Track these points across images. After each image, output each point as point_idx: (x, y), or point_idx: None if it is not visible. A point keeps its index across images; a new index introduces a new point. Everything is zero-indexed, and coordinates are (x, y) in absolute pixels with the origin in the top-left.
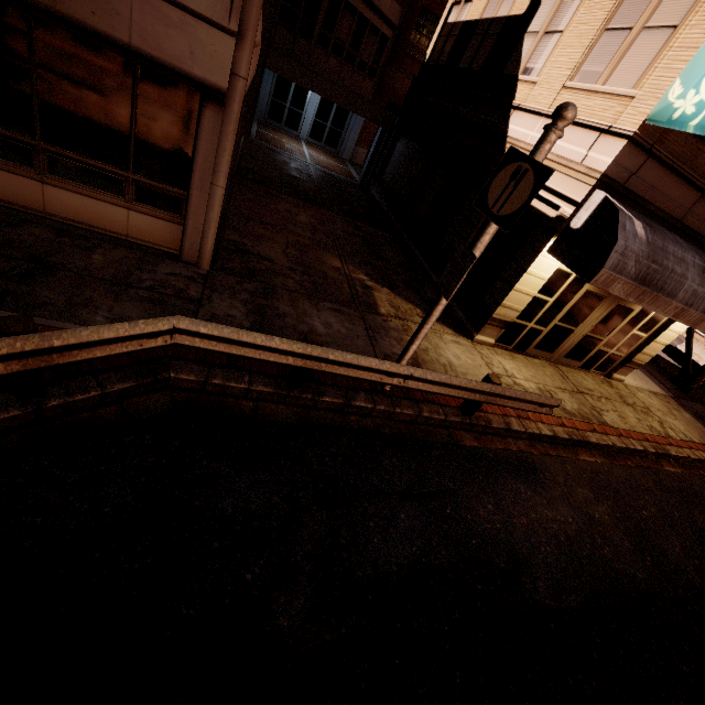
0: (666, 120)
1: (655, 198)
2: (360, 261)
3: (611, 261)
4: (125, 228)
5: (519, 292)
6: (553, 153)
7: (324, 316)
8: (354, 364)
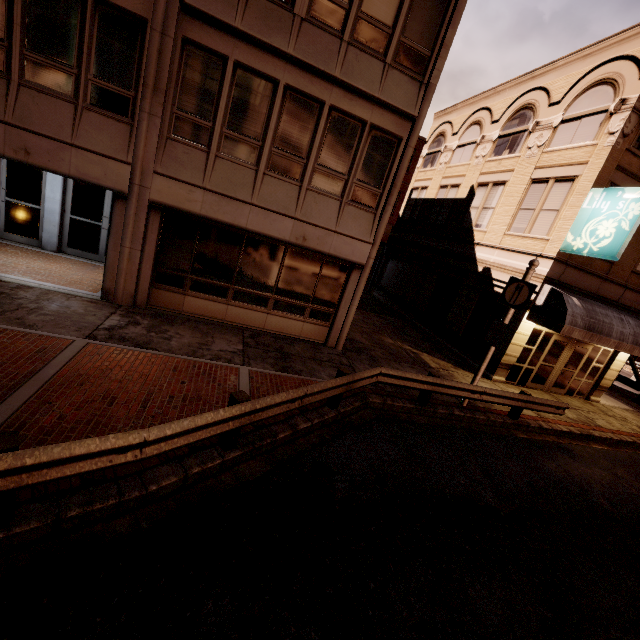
0: (570, 250)
1: (578, 284)
2: (400, 338)
3: (568, 320)
4: (299, 332)
5: (514, 345)
6: (511, 267)
7: (408, 370)
8: (456, 386)
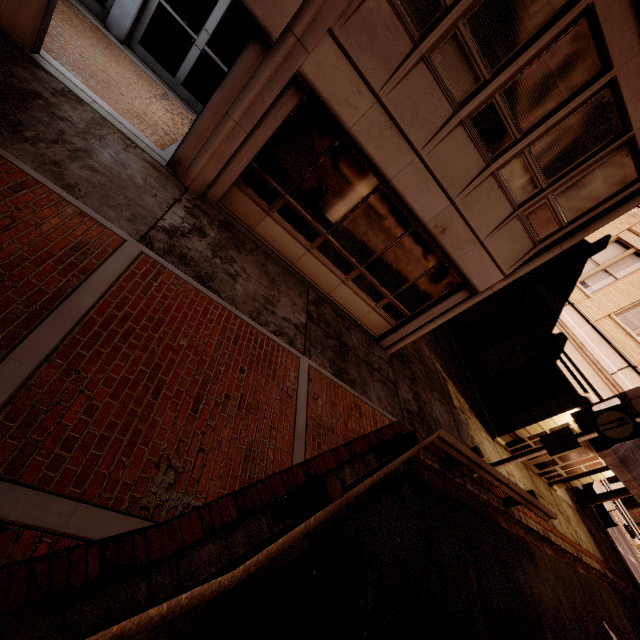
0: None
1: None
2: (435, 350)
3: (614, 447)
4: (361, 316)
5: (539, 425)
6: (592, 354)
7: (437, 405)
8: (489, 471)
